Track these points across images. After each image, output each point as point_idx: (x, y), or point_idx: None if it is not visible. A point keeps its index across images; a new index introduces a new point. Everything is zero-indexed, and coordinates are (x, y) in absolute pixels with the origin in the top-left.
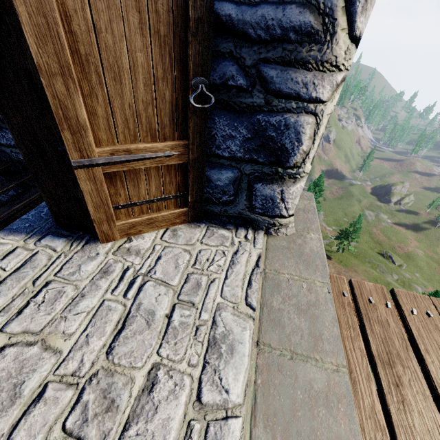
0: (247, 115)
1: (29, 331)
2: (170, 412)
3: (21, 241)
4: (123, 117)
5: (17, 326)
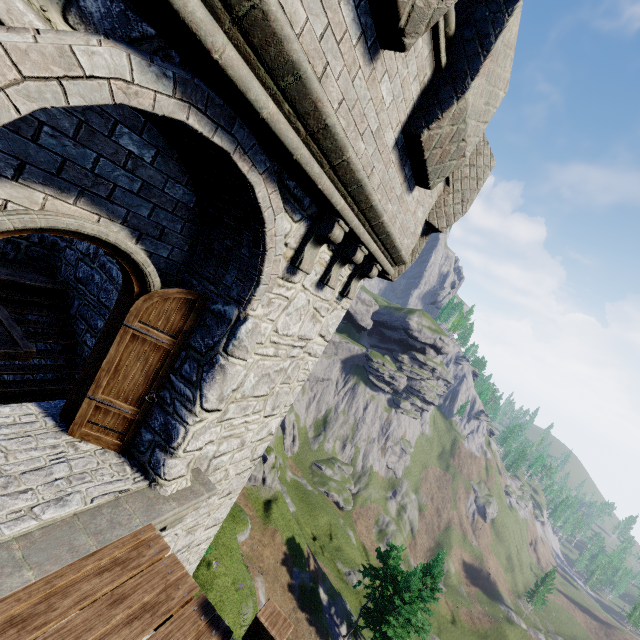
0: (166, 414)
1: (6, 447)
2: (20, 503)
3: (38, 412)
4: (119, 390)
5: (5, 443)
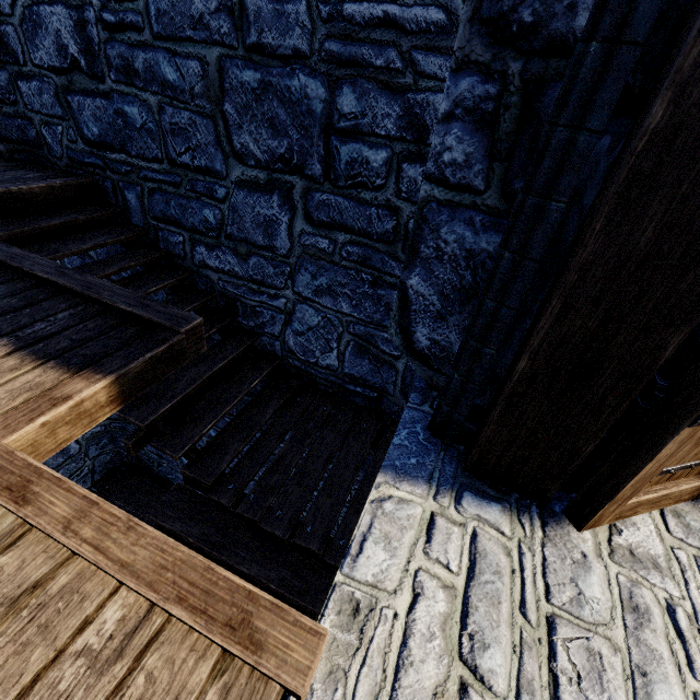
0: None
1: None
2: None
3: (430, 499)
4: None
5: None
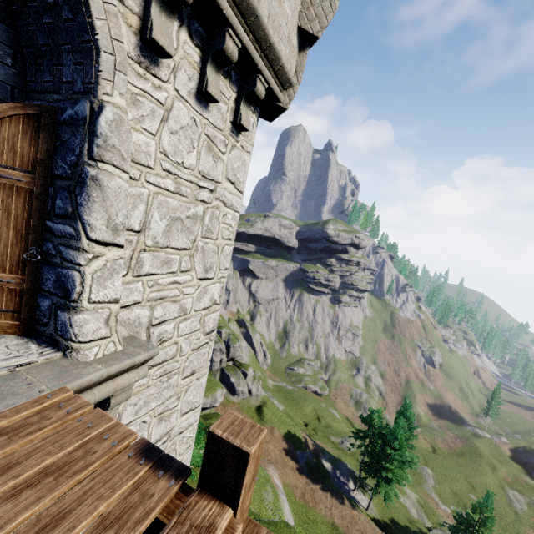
0: (55, 268)
1: None
2: None
3: None
4: None
5: None
